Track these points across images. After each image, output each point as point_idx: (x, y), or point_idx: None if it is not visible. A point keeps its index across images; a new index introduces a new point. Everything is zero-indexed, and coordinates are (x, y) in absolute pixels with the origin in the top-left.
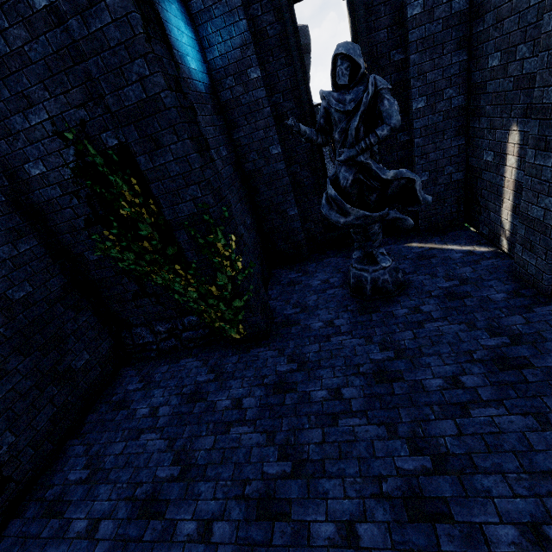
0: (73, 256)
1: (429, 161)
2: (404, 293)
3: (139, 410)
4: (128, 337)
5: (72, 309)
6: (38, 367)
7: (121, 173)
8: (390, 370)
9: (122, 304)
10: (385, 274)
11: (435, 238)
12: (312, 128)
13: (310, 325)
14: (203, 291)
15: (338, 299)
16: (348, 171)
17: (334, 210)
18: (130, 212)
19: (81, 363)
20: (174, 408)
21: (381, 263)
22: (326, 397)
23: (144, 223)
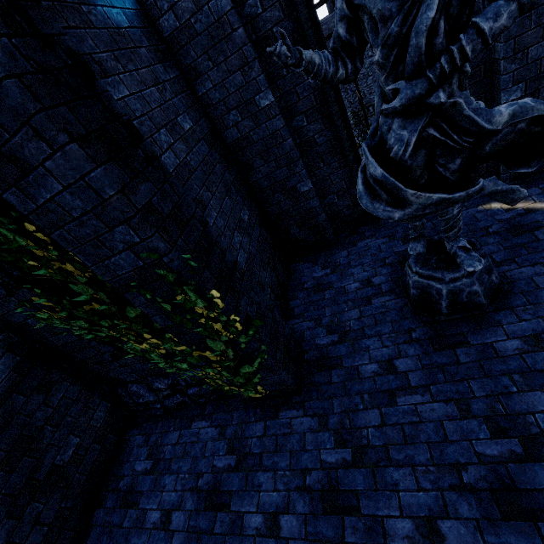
0: (16, 326)
1: (528, 62)
2: (503, 305)
3: (148, 512)
4: (126, 396)
5: (37, 391)
6: (4, 492)
7: (4, 219)
8: (523, 487)
9: (104, 365)
10: (473, 283)
11: (531, 190)
12: (317, 47)
13: (358, 369)
14: (193, 360)
15: (393, 318)
16: (406, 126)
17: (380, 199)
18: (49, 273)
19: (69, 453)
20: (190, 518)
21: (465, 267)
22: (413, 537)
23: (77, 284)
